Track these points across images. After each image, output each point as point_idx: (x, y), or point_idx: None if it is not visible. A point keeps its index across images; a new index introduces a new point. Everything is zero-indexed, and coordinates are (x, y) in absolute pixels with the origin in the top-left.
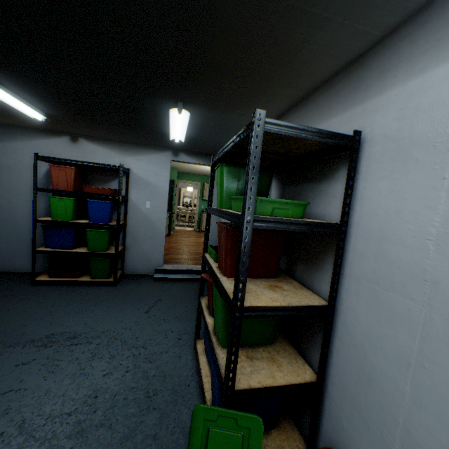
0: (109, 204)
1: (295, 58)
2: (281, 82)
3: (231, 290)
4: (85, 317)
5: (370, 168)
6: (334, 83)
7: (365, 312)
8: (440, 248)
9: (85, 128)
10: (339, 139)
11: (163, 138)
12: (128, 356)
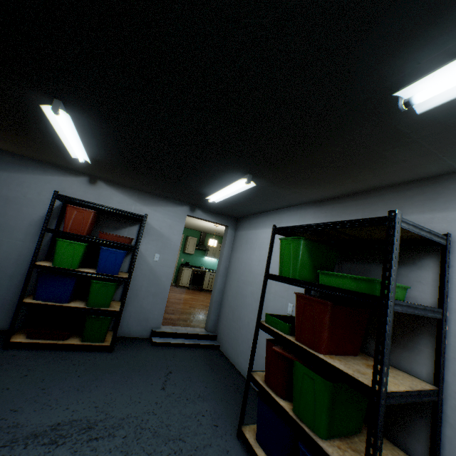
0: (124, 254)
1: (384, 168)
2: (356, 179)
3: (348, 371)
4: (91, 397)
5: None
6: (403, 189)
7: None
8: None
9: (115, 174)
10: (439, 239)
11: (193, 195)
12: (168, 453)
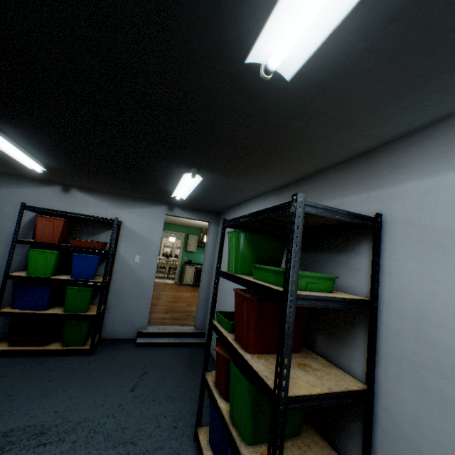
0: (97, 258)
1: (314, 146)
2: (296, 161)
3: (263, 373)
4: (55, 401)
5: (394, 248)
6: (344, 168)
7: (412, 398)
8: None
9: (82, 180)
10: (365, 221)
11: (163, 194)
12: None
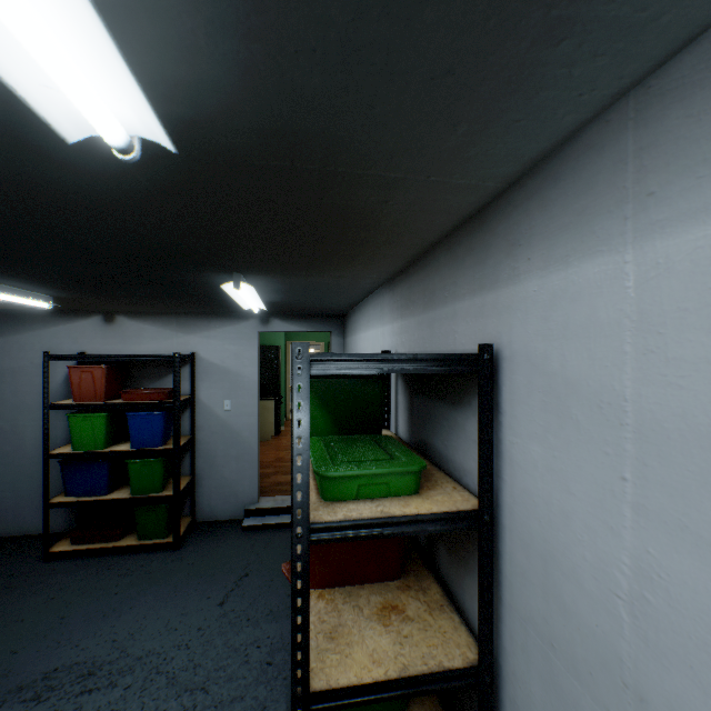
0: (162, 416)
1: (378, 219)
2: (375, 243)
3: None
4: (116, 625)
5: (515, 410)
6: (455, 243)
7: (542, 699)
8: (639, 625)
9: (119, 305)
10: (453, 364)
11: (238, 305)
12: None
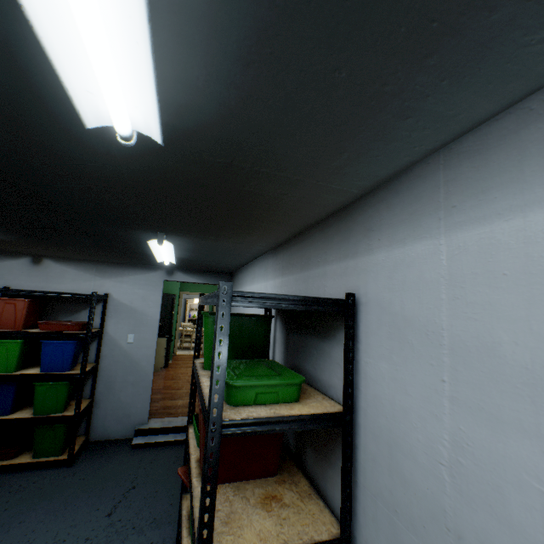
0: (73, 345)
1: (278, 205)
2: (271, 221)
3: None
4: (3, 540)
5: (369, 339)
6: (326, 226)
7: None
8: (456, 482)
9: (50, 250)
10: (329, 305)
11: (152, 258)
12: None
